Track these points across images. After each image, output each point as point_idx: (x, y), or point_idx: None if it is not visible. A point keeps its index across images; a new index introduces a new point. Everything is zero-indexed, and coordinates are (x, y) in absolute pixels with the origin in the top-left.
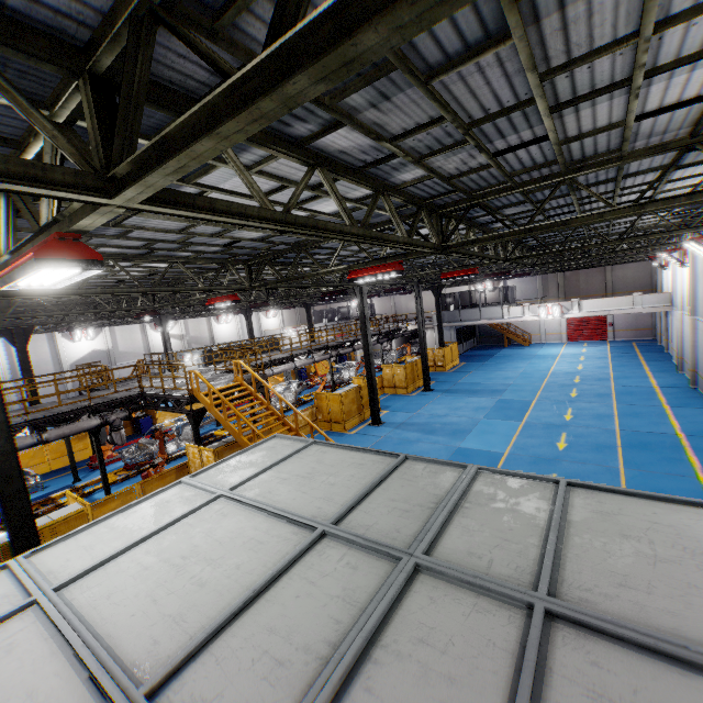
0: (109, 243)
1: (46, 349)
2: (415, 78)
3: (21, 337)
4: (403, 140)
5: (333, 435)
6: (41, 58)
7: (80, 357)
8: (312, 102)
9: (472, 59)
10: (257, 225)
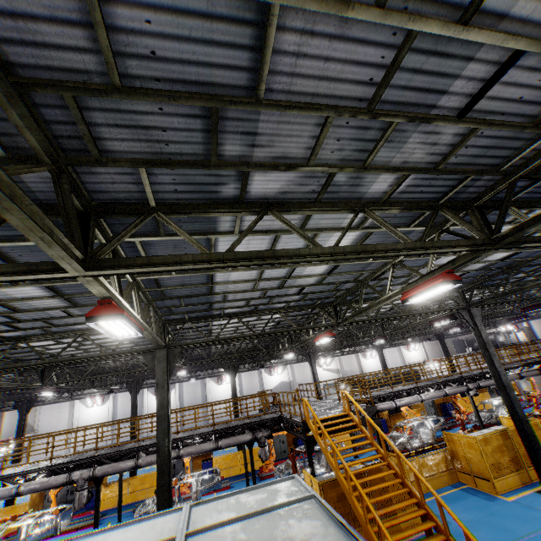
0: (226, 306)
1: (257, 381)
2: (243, 104)
3: (232, 372)
4: (315, 157)
5: (478, 496)
6: (60, 215)
7: (274, 386)
8: (201, 168)
9: (266, 53)
10: (194, 267)
